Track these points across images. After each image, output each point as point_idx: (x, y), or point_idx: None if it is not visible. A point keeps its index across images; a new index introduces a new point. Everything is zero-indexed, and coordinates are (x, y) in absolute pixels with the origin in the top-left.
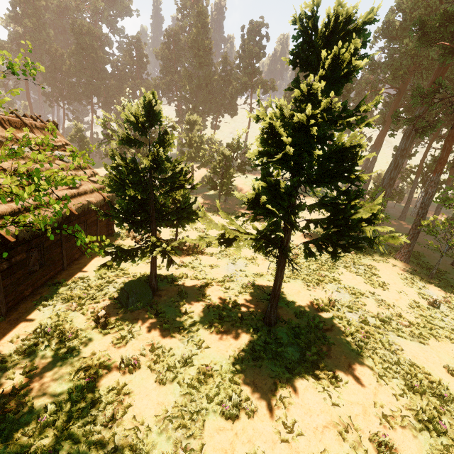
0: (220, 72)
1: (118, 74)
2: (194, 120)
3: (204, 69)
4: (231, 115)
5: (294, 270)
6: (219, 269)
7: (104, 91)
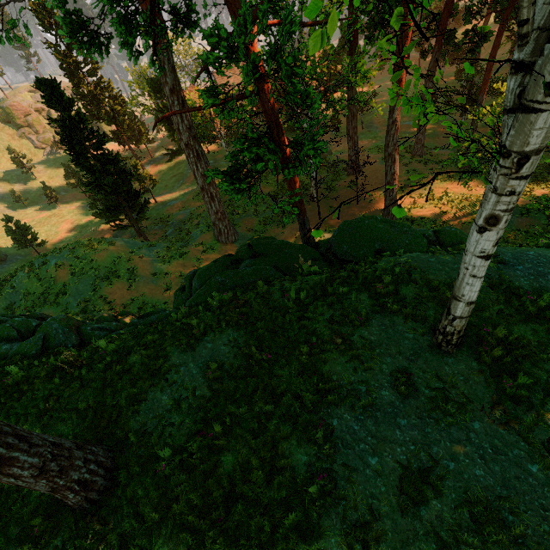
0: None
1: None
2: None
3: None
4: None
5: None
6: None
7: None
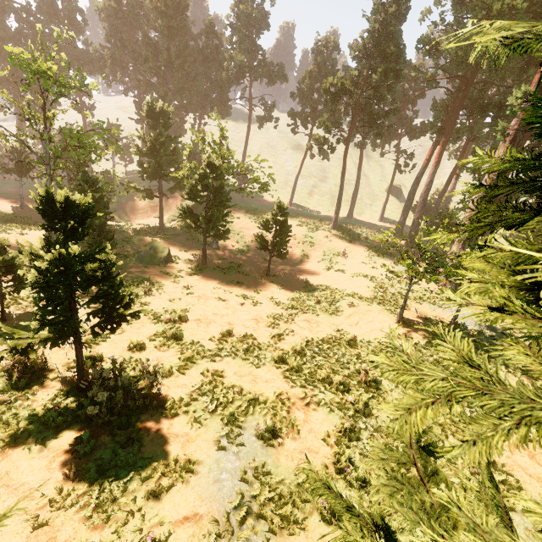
0: (202, 48)
1: (30, 33)
2: (159, 110)
3: (177, 40)
4: (222, 114)
5: (381, 434)
6: (193, 483)
7: (3, 59)
